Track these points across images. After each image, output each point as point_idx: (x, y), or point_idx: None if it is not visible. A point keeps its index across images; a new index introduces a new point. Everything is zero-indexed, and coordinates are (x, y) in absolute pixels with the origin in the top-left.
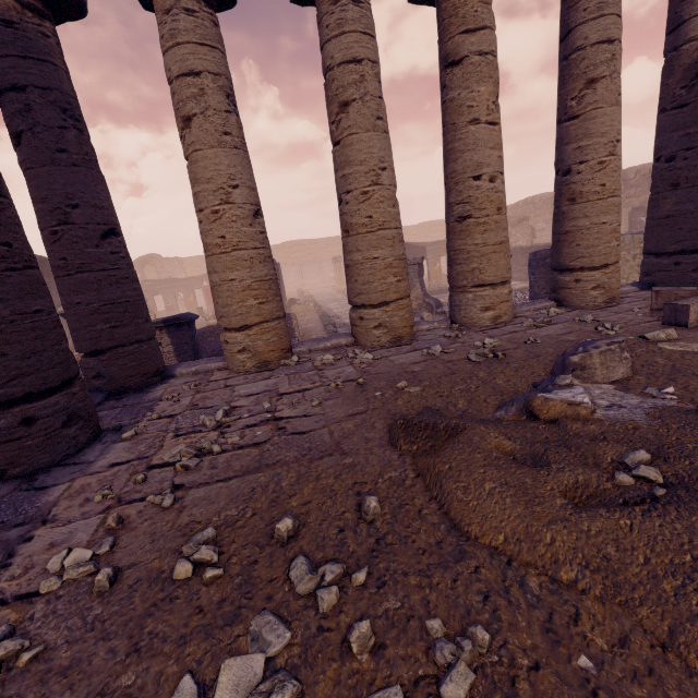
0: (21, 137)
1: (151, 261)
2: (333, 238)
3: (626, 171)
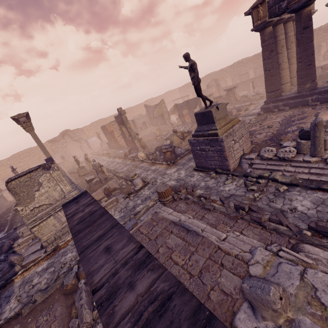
0: (273, 51)
1: (66, 133)
2: (139, 104)
3: (243, 60)
